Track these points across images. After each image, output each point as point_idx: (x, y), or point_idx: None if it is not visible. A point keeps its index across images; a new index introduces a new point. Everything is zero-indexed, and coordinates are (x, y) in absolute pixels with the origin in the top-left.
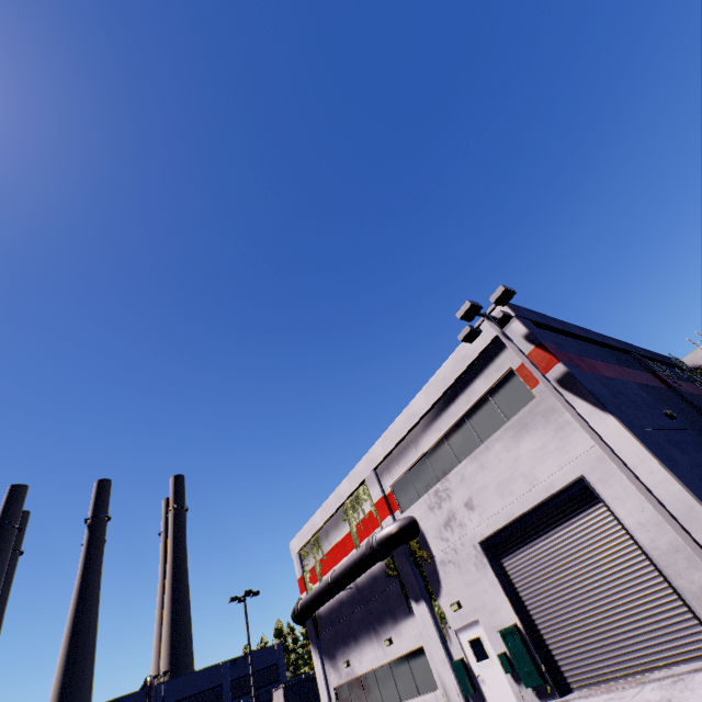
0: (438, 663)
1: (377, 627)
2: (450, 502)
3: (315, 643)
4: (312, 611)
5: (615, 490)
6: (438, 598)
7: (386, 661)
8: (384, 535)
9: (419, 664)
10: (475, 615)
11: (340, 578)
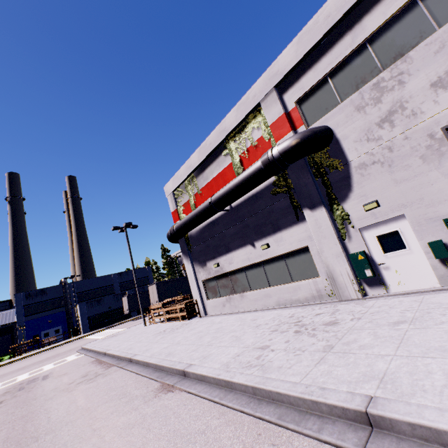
0: (328, 256)
1: (253, 237)
2: (400, 90)
3: (187, 254)
4: (187, 230)
5: None
6: (342, 203)
7: (259, 261)
8: (290, 143)
9: (298, 260)
10: (400, 211)
11: (222, 198)
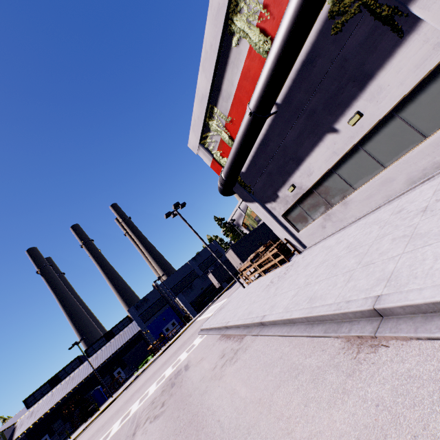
0: None
1: (329, 121)
2: None
3: (249, 198)
4: (238, 170)
5: None
6: None
7: (352, 146)
8: None
9: (425, 100)
10: None
11: (263, 94)
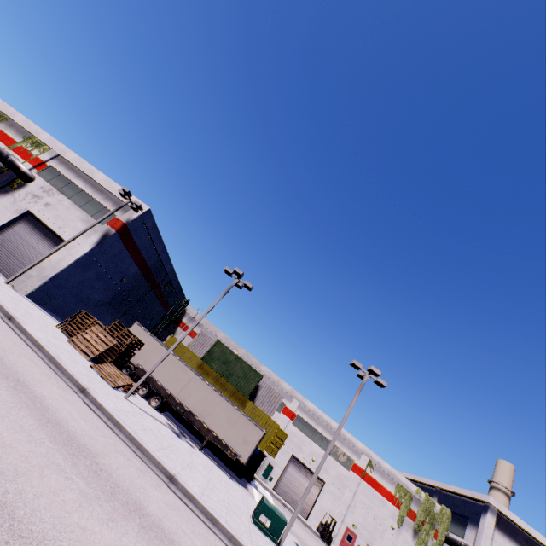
0: None
1: None
2: (47, 196)
3: None
4: None
5: (63, 252)
6: None
7: None
8: (16, 164)
9: None
10: None
11: None
